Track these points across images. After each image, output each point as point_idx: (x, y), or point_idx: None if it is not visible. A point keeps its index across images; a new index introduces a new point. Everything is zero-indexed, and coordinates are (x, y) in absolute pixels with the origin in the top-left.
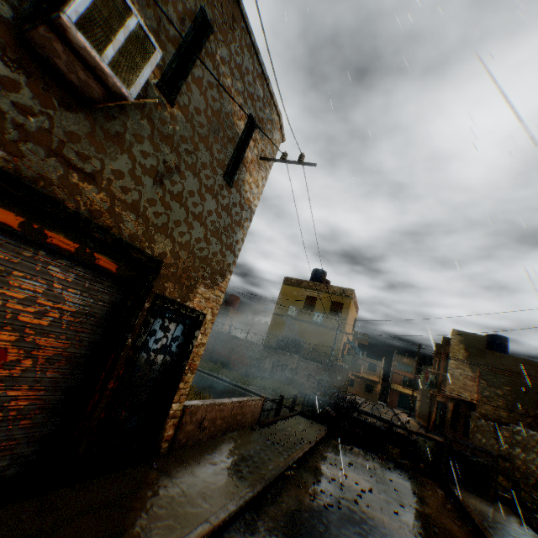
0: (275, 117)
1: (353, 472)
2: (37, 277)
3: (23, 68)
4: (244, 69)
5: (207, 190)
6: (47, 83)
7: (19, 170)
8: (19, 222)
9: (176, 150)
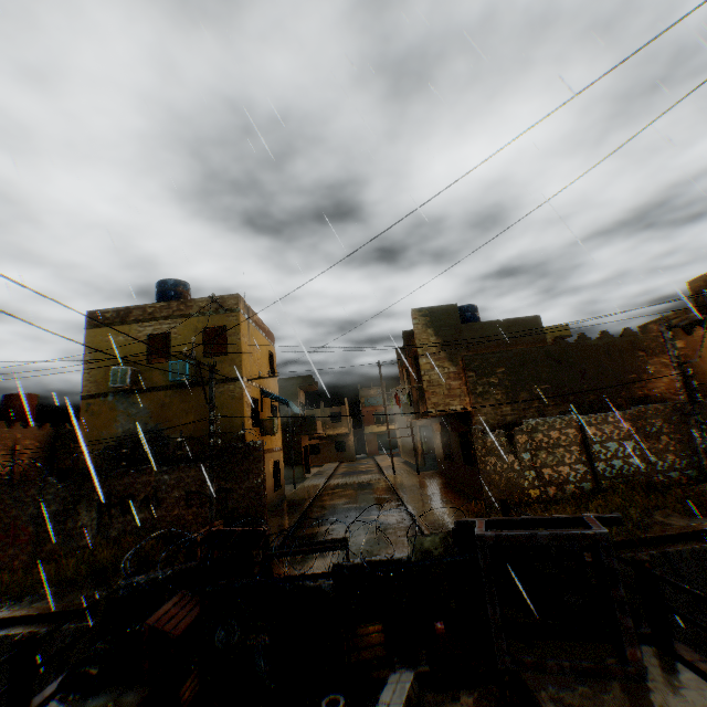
0: None
1: None
2: None
3: None
4: None
5: None
6: None
7: None
8: None
9: None
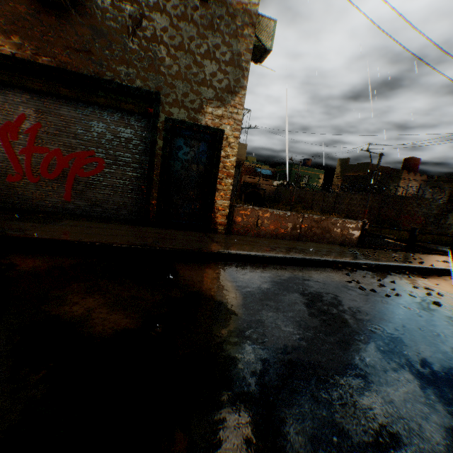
0: None
1: None
2: (100, 122)
3: (37, 13)
4: None
5: (179, 20)
6: (48, 13)
7: (58, 65)
8: (75, 93)
9: (135, 3)
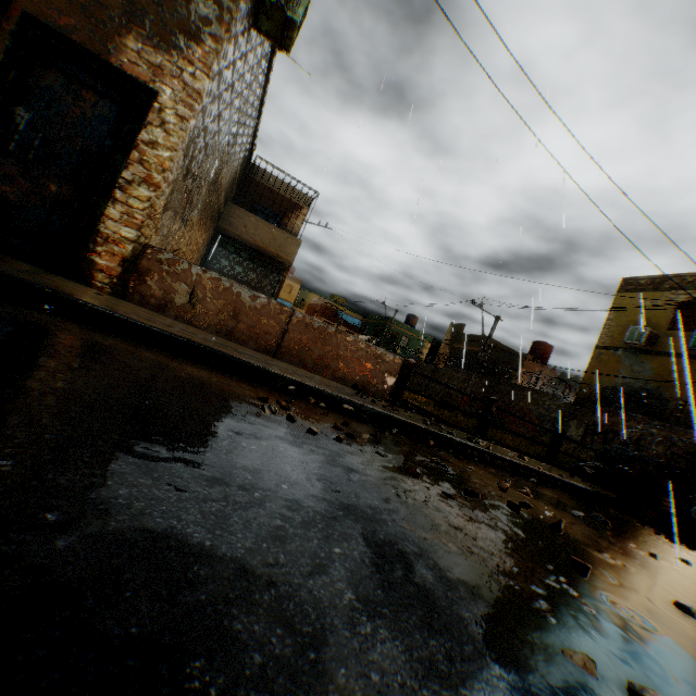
0: None
1: (565, 515)
2: None
3: None
4: None
5: None
6: None
7: None
8: None
9: None
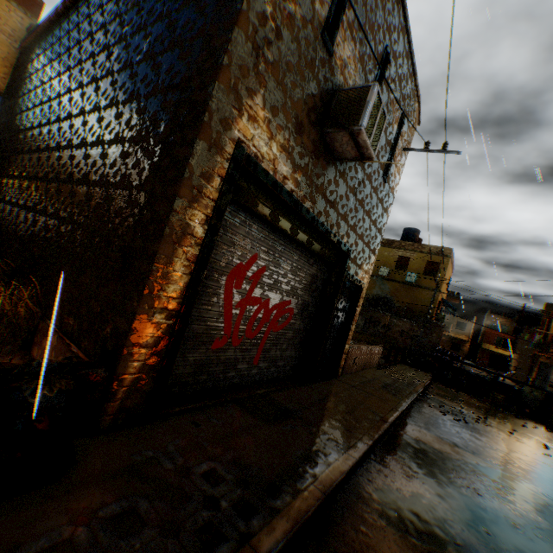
0: (415, 105)
1: (465, 406)
2: (303, 268)
3: (319, 152)
4: (402, 77)
5: (373, 190)
6: (325, 155)
7: (314, 211)
8: (306, 239)
9: (363, 168)
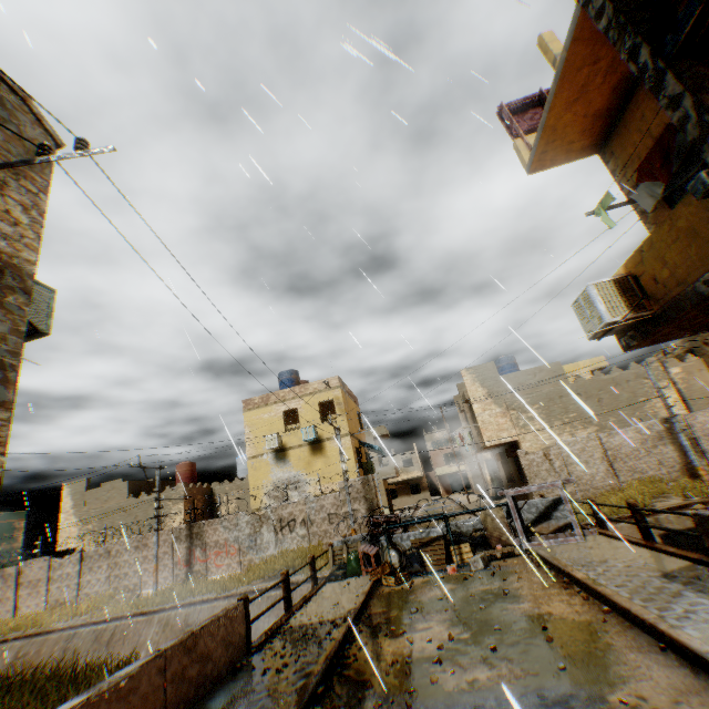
0: (9, 96)
1: (421, 624)
2: None
3: None
4: None
5: None
6: None
7: None
8: None
9: None
